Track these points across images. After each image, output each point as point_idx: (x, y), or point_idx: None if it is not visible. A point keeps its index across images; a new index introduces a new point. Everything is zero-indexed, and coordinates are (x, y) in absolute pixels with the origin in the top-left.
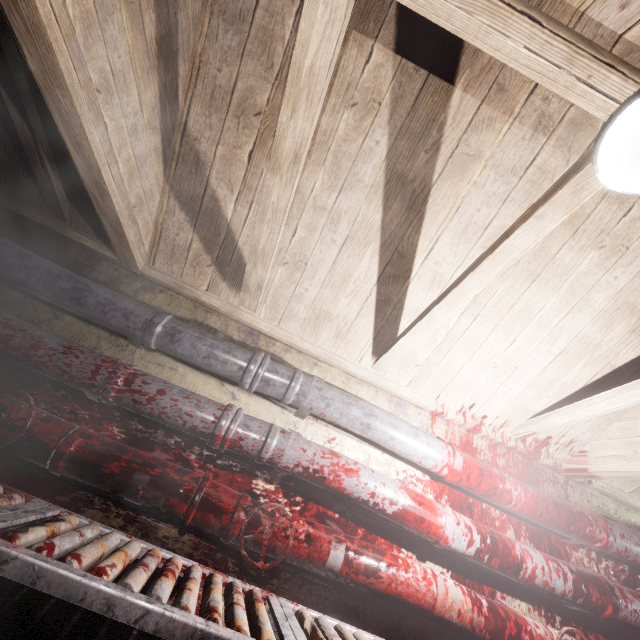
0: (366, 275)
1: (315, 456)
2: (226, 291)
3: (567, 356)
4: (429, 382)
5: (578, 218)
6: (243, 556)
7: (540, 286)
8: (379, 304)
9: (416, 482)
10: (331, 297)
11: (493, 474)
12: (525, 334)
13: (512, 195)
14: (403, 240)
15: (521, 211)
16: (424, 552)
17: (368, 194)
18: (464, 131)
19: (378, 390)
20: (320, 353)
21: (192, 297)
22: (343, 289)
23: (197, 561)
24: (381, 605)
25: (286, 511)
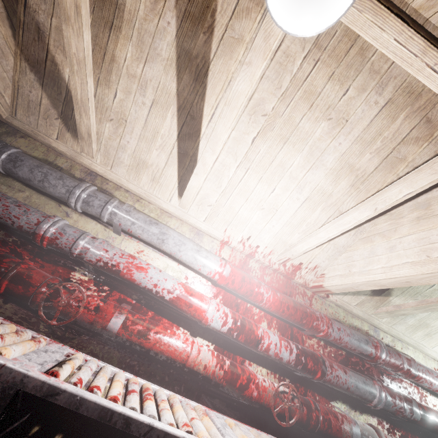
0: (169, 132)
1: (115, 255)
2: (71, 140)
3: (310, 203)
4: (219, 219)
5: (313, 95)
6: (39, 315)
7: (289, 147)
8: (180, 156)
9: (200, 285)
10: (146, 149)
11: (252, 281)
12: (281, 184)
13: (267, 73)
14: (193, 106)
15: (273, 87)
16: (197, 331)
17: (165, 66)
18: (230, 18)
19: (183, 223)
20: (141, 192)
21: (45, 143)
22: (154, 143)
23: (15, 322)
24: (156, 362)
25: (82, 289)
